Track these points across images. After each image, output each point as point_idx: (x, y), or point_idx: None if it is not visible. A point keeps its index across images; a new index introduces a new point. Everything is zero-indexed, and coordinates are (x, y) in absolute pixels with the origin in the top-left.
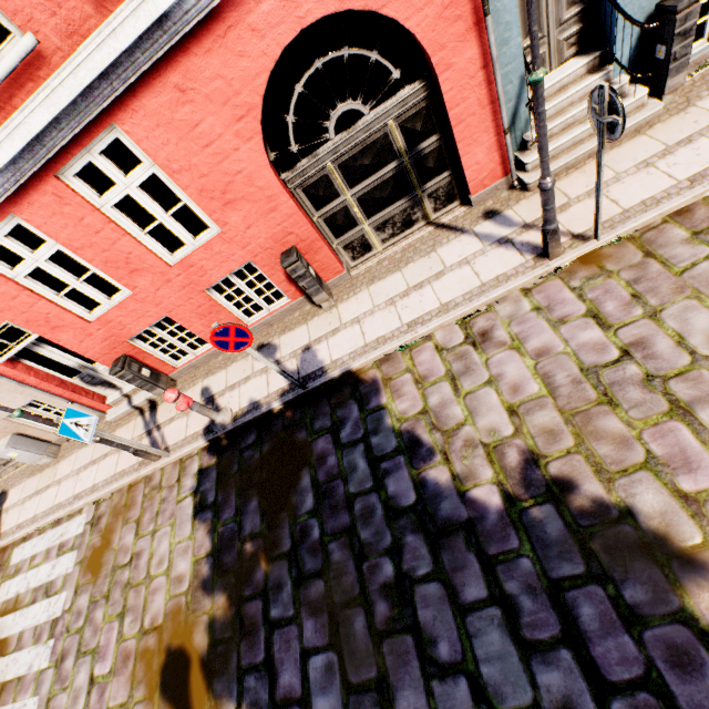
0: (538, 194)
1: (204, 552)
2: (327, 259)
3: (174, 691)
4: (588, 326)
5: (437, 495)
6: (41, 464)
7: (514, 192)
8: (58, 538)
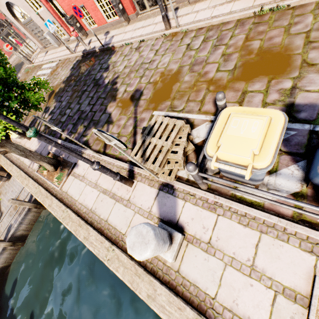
0: (190, 6)
1: (67, 76)
2: (128, 4)
3: (50, 96)
4: (153, 53)
5: (101, 79)
6: (55, 46)
7: (188, 2)
8: (50, 66)
